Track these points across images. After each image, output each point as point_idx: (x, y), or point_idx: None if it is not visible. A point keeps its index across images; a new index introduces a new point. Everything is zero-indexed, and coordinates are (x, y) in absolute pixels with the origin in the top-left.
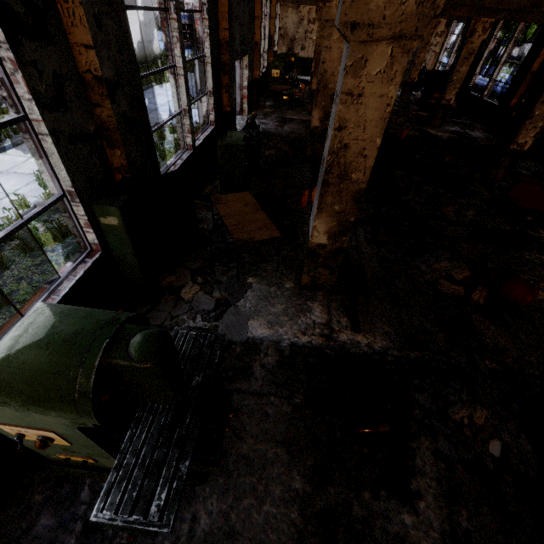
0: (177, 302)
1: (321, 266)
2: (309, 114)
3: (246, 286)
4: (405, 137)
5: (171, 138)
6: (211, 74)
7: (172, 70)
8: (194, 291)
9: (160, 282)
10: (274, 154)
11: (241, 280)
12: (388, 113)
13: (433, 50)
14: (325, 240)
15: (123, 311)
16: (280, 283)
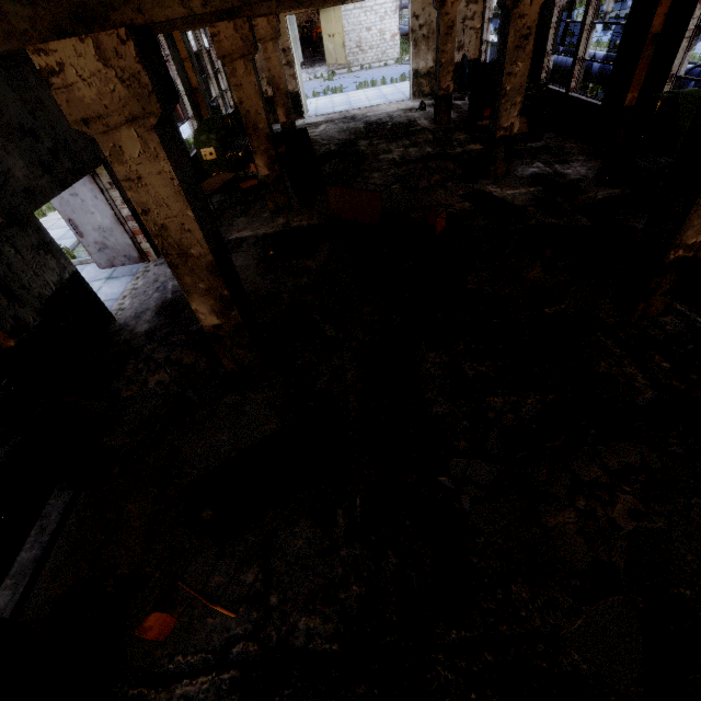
0: None
1: None
2: (274, 215)
3: None
4: (443, 226)
5: None
6: None
7: None
8: None
9: None
10: (166, 379)
11: None
12: None
13: (471, 26)
14: None
15: None
16: None
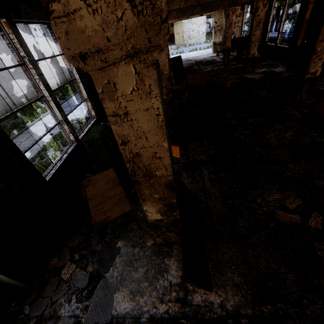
0: (59, 283)
1: (166, 231)
2: None
3: (115, 251)
4: (229, 85)
5: (79, 128)
6: (83, 88)
7: (44, 99)
8: (71, 271)
9: (48, 264)
10: None
11: (112, 246)
12: (162, 121)
13: (237, 25)
14: (160, 216)
15: (15, 303)
16: (142, 242)
